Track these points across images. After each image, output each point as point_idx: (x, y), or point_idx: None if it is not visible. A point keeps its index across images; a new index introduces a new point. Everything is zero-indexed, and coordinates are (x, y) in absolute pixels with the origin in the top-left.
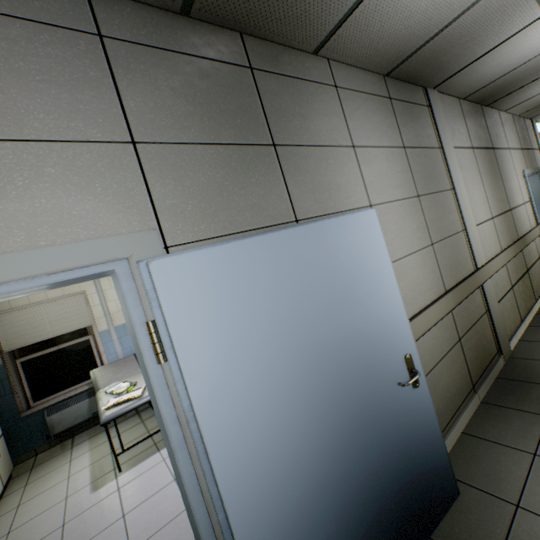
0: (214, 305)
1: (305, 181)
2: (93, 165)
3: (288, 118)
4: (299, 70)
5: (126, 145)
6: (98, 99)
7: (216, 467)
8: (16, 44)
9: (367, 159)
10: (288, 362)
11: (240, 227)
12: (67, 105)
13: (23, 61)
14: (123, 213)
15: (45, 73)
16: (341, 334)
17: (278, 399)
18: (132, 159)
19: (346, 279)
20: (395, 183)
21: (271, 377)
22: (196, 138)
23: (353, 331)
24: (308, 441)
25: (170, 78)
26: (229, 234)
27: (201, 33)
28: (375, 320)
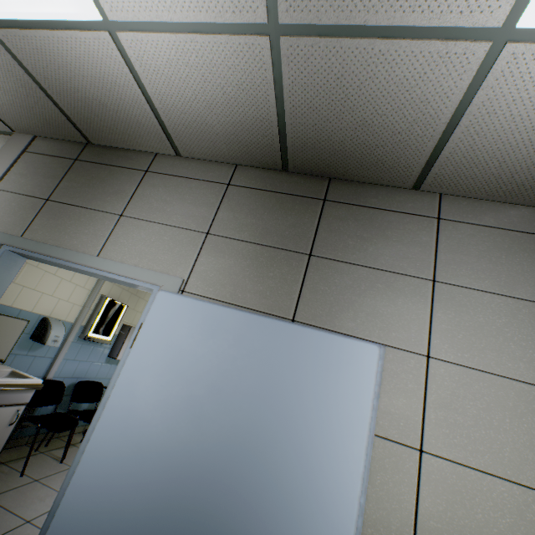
0: (169, 333)
1: (328, 292)
2: (182, 240)
3: (343, 238)
4: (385, 202)
5: (203, 234)
6: (206, 212)
7: (96, 431)
8: (191, 189)
9: (457, 300)
10: (179, 413)
11: (237, 301)
12: (192, 213)
13: (189, 195)
14: (177, 265)
15: (193, 200)
16: (240, 439)
17: (153, 433)
18: (201, 241)
19: (283, 392)
20: (518, 352)
21: (161, 411)
22: (245, 238)
23: (256, 451)
24: (144, 497)
25: (253, 204)
26: (224, 302)
27: (294, 180)
28: (293, 468)
